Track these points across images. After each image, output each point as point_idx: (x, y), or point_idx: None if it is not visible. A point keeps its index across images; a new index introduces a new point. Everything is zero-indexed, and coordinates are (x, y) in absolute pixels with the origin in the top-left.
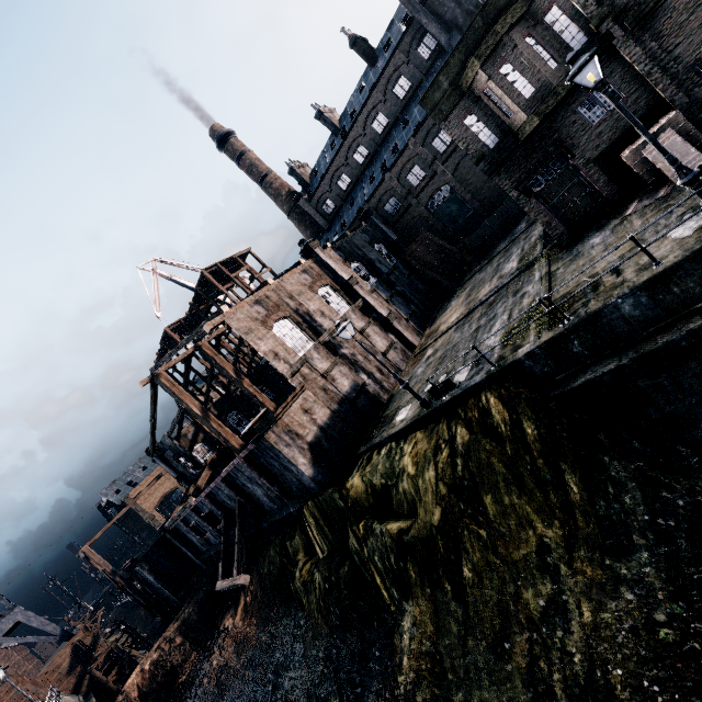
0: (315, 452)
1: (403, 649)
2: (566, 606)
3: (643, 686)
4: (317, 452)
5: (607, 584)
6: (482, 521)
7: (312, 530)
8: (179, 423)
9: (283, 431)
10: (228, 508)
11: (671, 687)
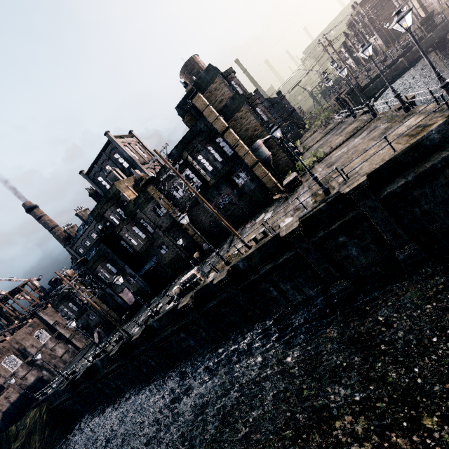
0: (5, 415)
1: None
2: None
3: None
4: (6, 415)
5: None
6: (29, 443)
7: None
8: None
9: None
10: None
11: None
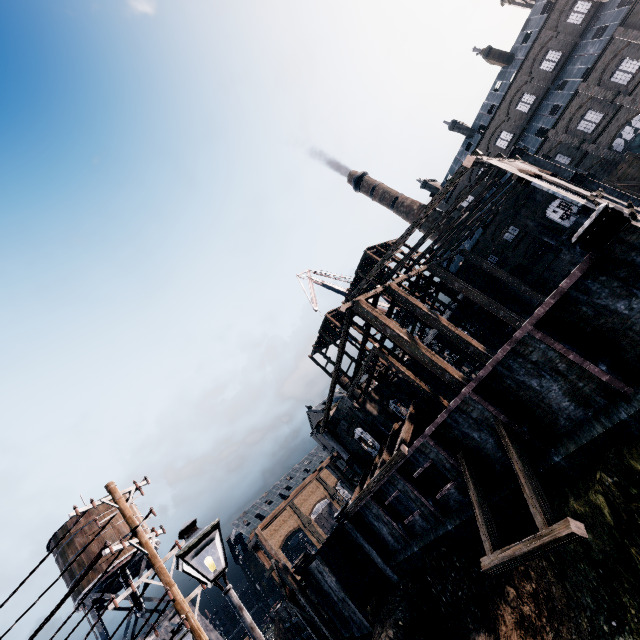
0: None
1: None
2: None
3: None
4: None
5: None
6: None
7: None
8: None
9: None
10: (470, 448)
11: None
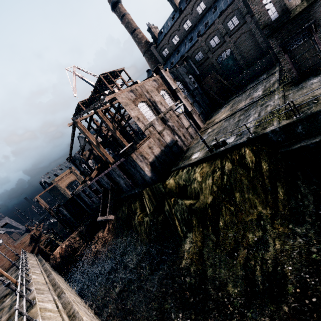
0: (152, 166)
1: (185, 251)
2: (268, 241)
3: (301, 274)
4: (153, 167)
5: (289, 234)
6: (232, 203)
7: (146, 200)
8: (82, 149)
9: (139, 154)
10: (105, 187)
11: (315, 276)
